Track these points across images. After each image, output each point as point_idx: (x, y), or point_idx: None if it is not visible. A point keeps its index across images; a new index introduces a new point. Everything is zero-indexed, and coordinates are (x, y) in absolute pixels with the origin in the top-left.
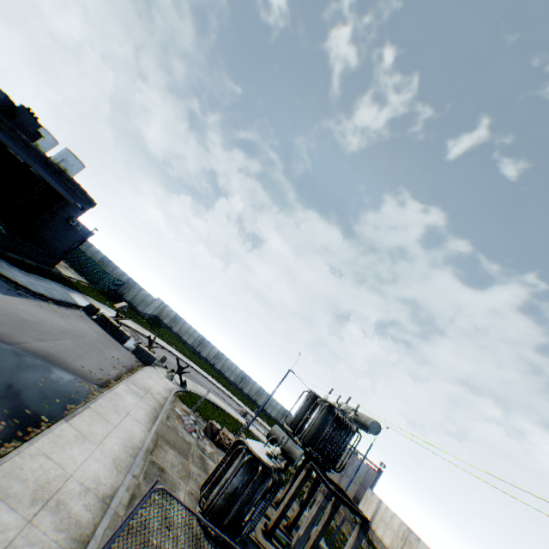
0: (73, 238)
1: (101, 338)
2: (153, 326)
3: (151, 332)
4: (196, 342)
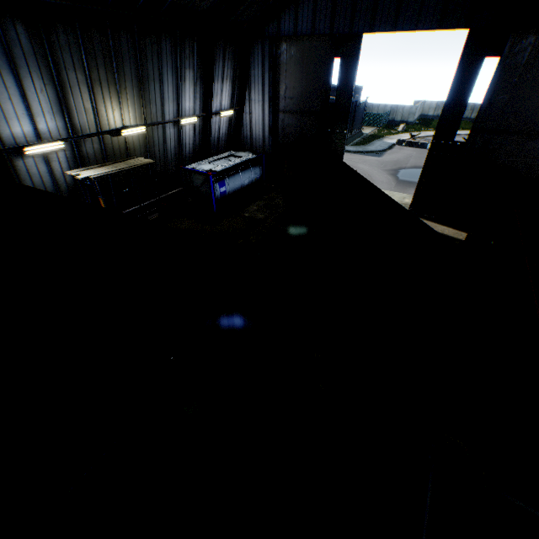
0: (361, 113)
1: (416, 152)
2: (425, 126)
3: (428, 131)
4: (467, 112)
